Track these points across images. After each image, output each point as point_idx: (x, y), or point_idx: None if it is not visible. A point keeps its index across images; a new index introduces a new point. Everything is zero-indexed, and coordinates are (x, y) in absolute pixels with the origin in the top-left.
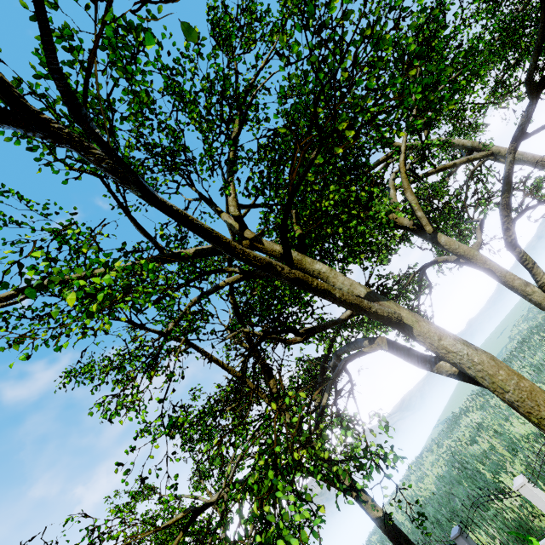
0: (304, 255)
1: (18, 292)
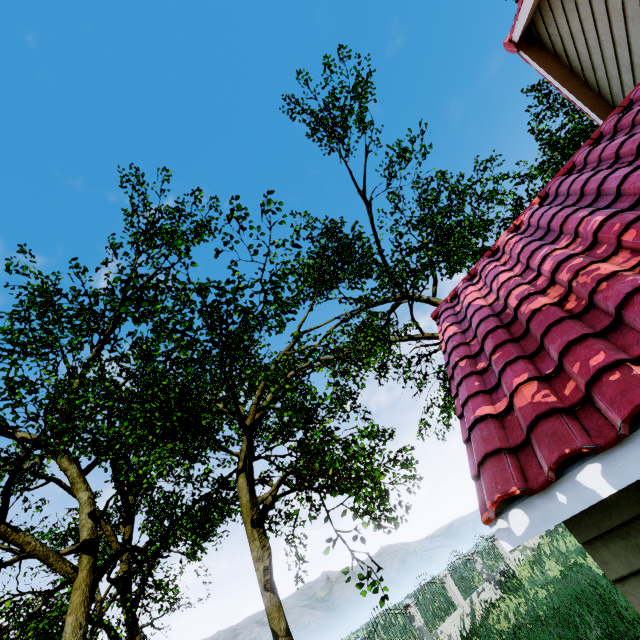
0: (78, 480)
1: None
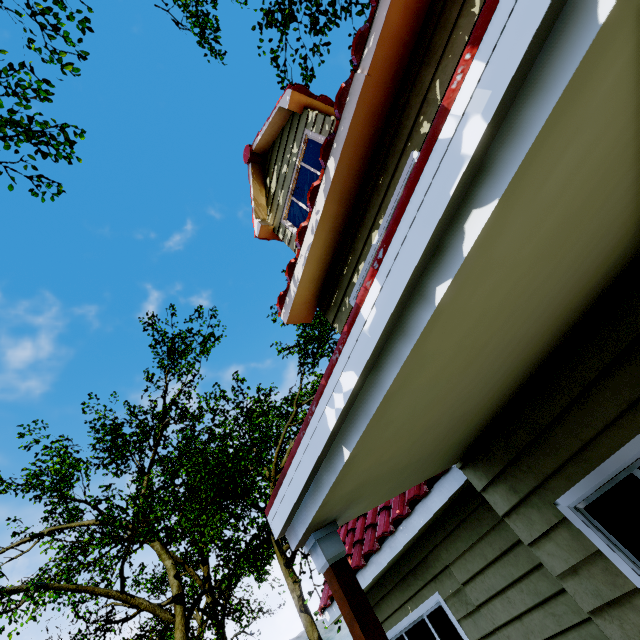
0: (162, 553)
1: (32, 538)
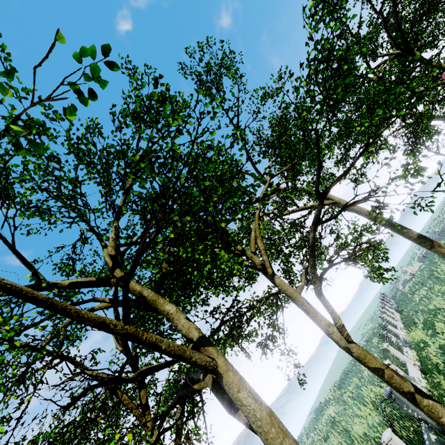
0: (158, 297)
1: None
